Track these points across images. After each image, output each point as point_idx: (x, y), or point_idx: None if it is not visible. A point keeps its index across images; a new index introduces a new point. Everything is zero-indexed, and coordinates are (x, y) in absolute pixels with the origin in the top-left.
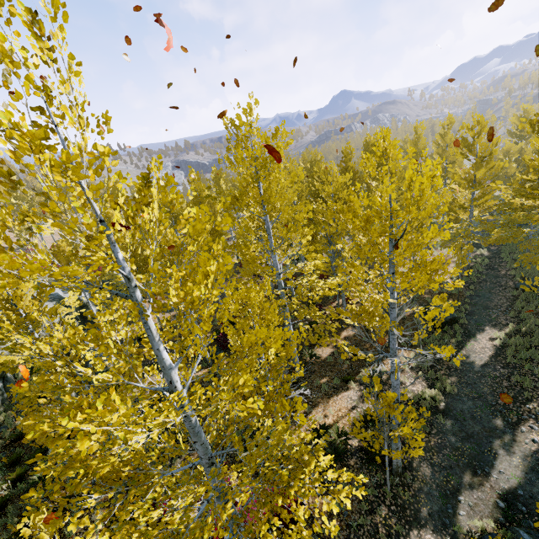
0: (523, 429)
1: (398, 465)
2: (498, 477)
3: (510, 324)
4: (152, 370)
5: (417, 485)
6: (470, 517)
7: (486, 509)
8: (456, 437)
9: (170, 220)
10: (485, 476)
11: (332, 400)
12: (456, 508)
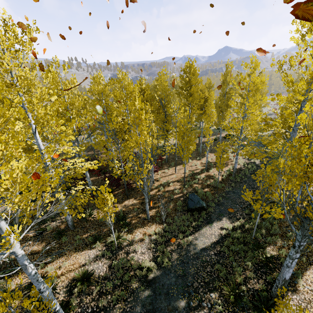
0: None
1: None
2: None
3: (241, 219)
4: None
5: None
6: None
7: None
8: (143, 309)
9: None
10: None
11: (75, 254)
12: None
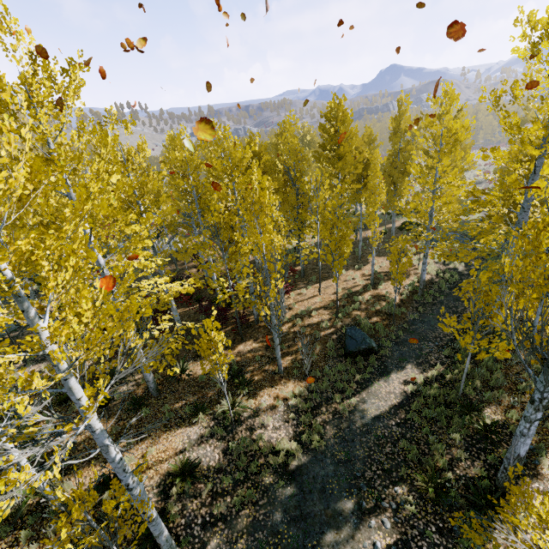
0: (371, 524)
1: None
2: None
3: (438, 366)
4: None
5: None
6: None
7: None
8: (285, 516)
9: None
10: None
11: (166, 435)
12: None
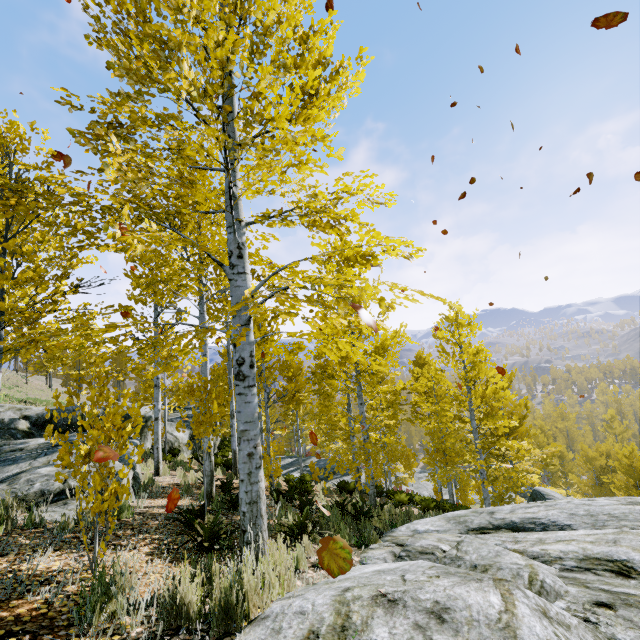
0: None
1: None
2: None
3: None
4: None
5: None
6: None
7: None
8: None
9: None
10: None
11: None
12: None
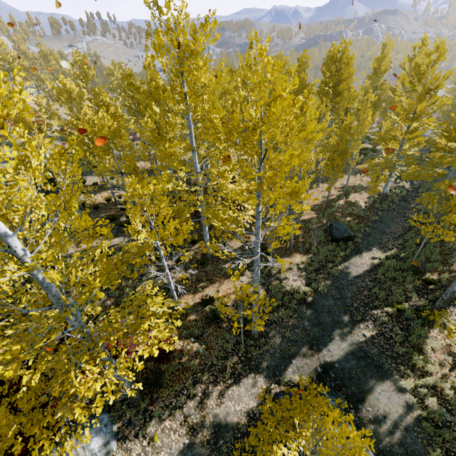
0: (361, 326)
1: (255, 333)
2: (326, 353)
3: (394, 249)
4: (22, 235)
5: (266, 348)
6: (294, 373)
7: (307, 371)
8: (309, 322)
9: (133, 105)
10: (317, 351)
11: (227, 281)
12: (287, 366)
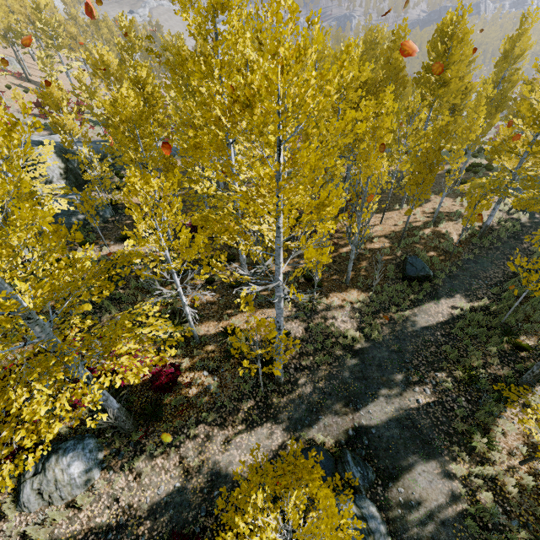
0: (416, 389)
1: (278, 377)
2: (363, 415)
3: (484, 299)
4: None
5: (292, 396)
6: (319, 431)
7: (336, 431)
8: (351, 375)
9: (184, 87)
10: (354, 410)
11: (260, 311)
12: (312, 422)
